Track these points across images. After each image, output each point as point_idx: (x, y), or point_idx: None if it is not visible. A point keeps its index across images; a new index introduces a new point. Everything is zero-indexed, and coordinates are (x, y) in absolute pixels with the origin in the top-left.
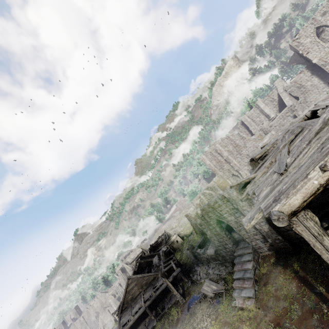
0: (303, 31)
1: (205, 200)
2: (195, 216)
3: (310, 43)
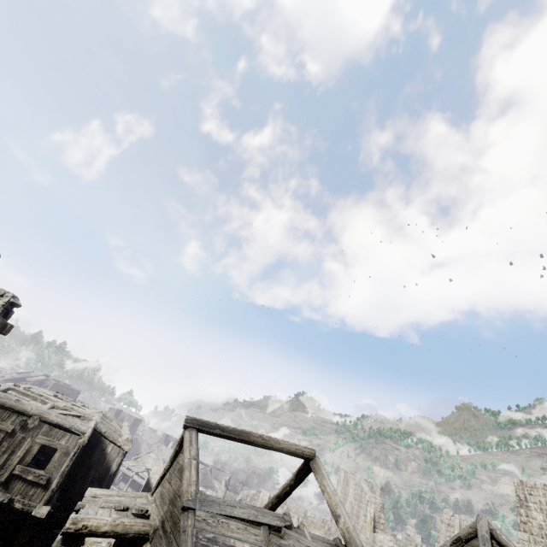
0: (542, 489)
1: (259, 504)
2: (223, 490)
3: (539, 529)
